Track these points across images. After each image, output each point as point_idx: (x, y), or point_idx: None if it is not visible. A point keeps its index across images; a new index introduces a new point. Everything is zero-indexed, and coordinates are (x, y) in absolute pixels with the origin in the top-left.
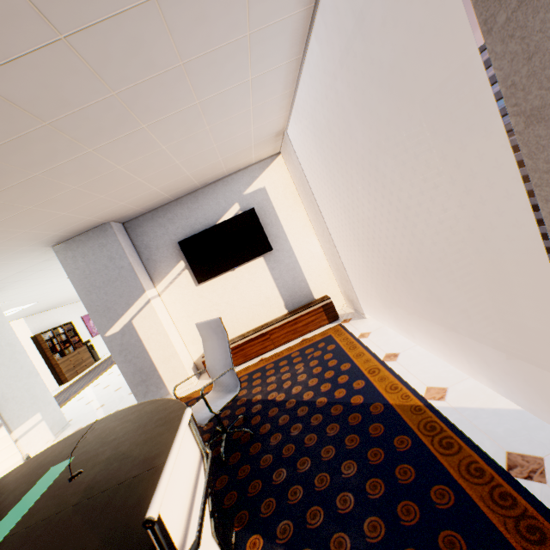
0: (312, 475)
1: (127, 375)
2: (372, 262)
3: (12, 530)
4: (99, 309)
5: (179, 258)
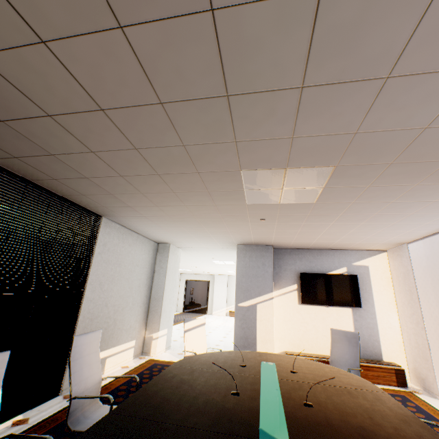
0: None
1: (237, 336)
2: None
3: (279, 377)
4: (242, 288)
5: (295, 281)
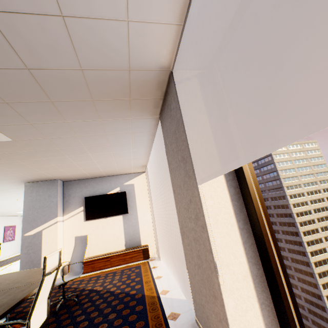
0: (95, 318)
1: (23, 262)
2: (170, 231)
3: None
4: (29, 219)
5: (82, 204)
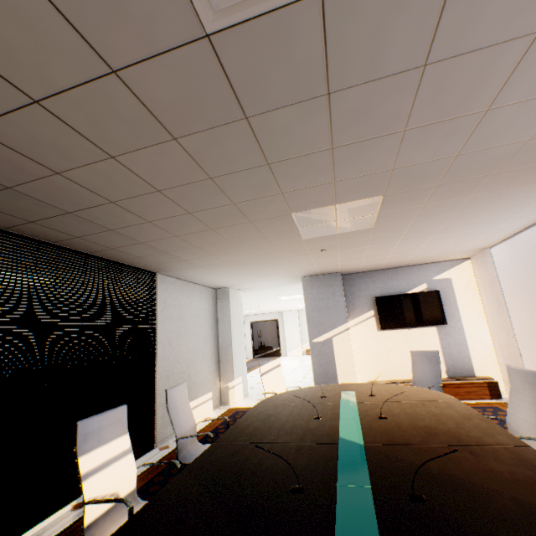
0: None
1: (316, 373)
2: None
3: (358, 401)
4: (314, 323)
5: (371, 307)
